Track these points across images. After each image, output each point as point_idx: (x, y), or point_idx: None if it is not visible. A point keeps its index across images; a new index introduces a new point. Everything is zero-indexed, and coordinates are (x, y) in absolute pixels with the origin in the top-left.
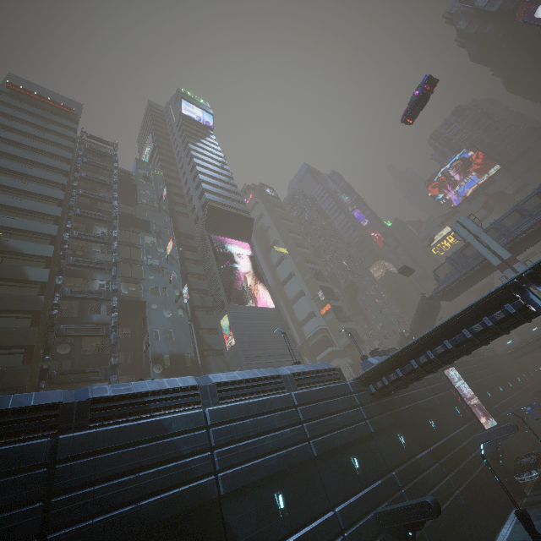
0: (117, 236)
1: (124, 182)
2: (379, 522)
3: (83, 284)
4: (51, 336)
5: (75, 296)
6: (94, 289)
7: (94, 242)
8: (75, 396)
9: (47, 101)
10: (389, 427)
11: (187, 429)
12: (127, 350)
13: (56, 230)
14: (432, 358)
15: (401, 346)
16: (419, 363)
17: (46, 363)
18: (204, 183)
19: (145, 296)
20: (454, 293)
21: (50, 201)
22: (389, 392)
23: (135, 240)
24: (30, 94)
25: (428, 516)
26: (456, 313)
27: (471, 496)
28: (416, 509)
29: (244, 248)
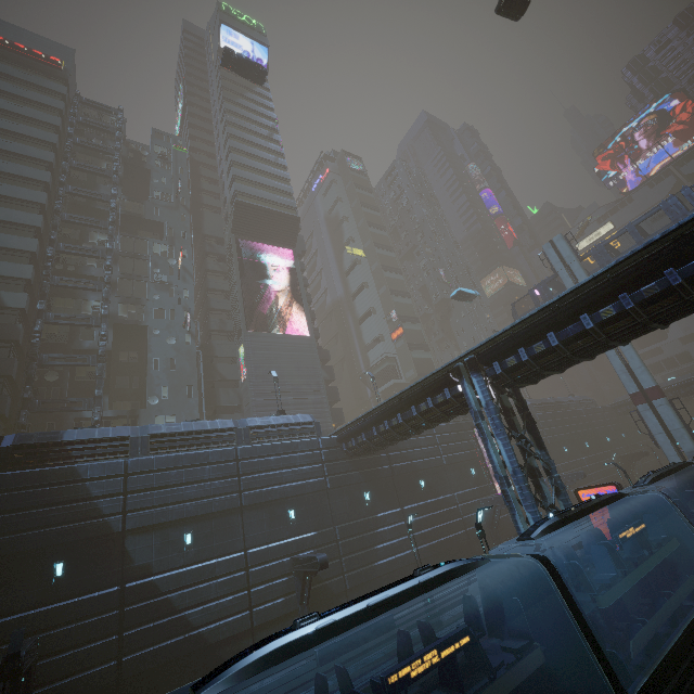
0: (113, 248)
1: (134, 166)
2: (293, 565)
3: (75, 306)
4: (31, 365)
5: (60, 322)
6: (81, 314)
7: (85, 256)
8: (3, 441)
9: (25, 53)
10: (356, 484)
11: (103, 476)
12: (133, 375)
13: (35, 245)
14: (387, 429)
15: None
16: (379, 430)
17: (28, 392)
18: (236, 166)
19: (147, 319)
20: None
21: (29, 207)
22: (360, 453)
23: (141, 249)
24: (0, 44)
25: (316, 569)
26: (406, 388)
27: (430, 554)
28: (311, 561)
29: (289, 256)
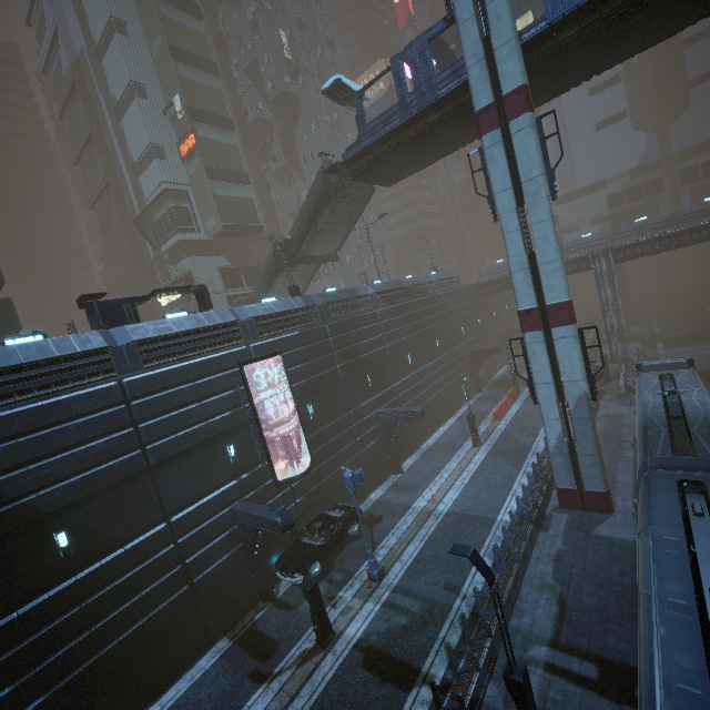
0: None
1: None
2: None
3: None
4: None
5: None
6: None
7: None
8: None
9: None
10: None
11: None
12: None
13: None
14: None
15: (275, 263)
16: None
17: None
18: None
19: None
20: (390, 170)
21: None
22: None
23: None
24: None
25: None
26: None
27: (63, 707)
28: None
29: None
